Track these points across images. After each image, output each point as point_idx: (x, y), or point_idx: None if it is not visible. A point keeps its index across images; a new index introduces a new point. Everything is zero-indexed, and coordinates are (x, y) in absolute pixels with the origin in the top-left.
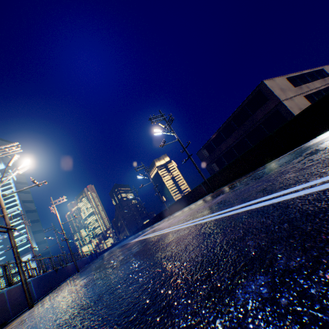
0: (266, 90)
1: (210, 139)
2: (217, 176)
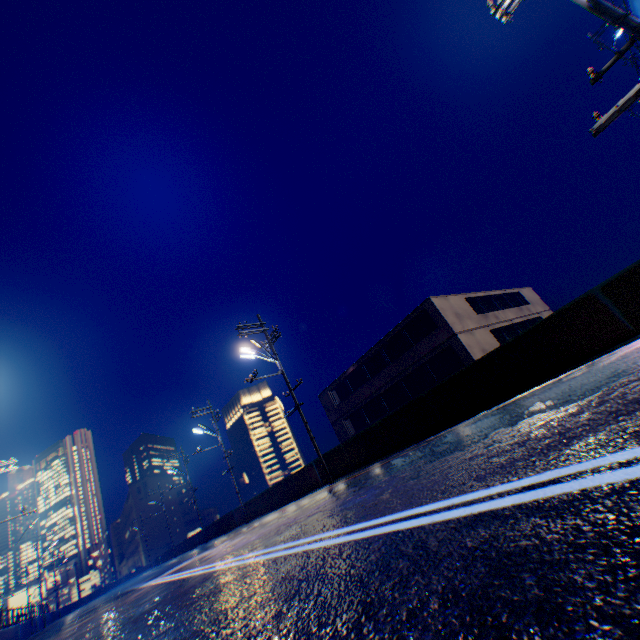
0: (434, 311)
1: (345, 372)
2: (341, 452)
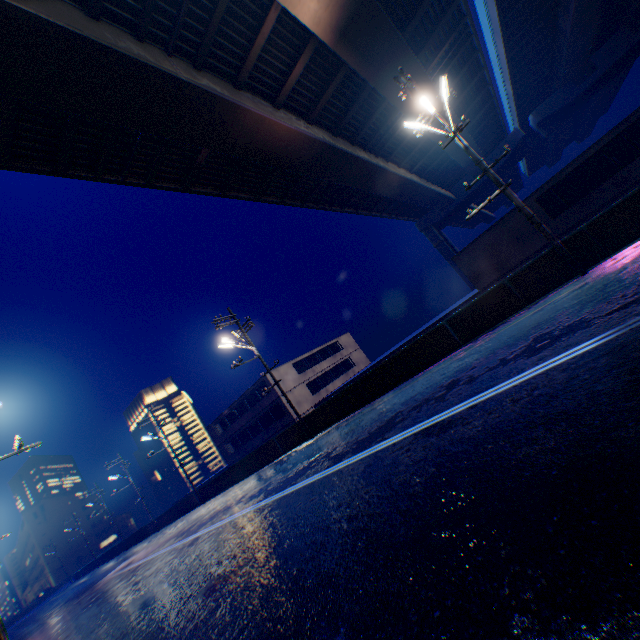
0: (269, 382)
1: (223, 413)
2: (207, 487)
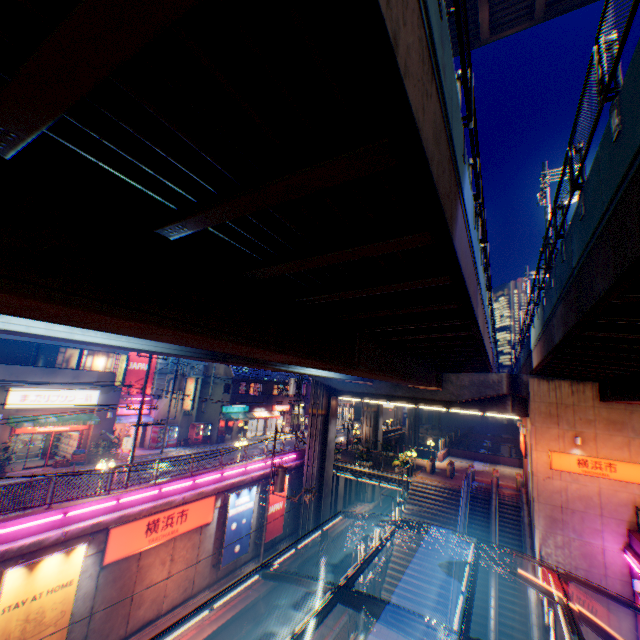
0: None
1: None
2: None
